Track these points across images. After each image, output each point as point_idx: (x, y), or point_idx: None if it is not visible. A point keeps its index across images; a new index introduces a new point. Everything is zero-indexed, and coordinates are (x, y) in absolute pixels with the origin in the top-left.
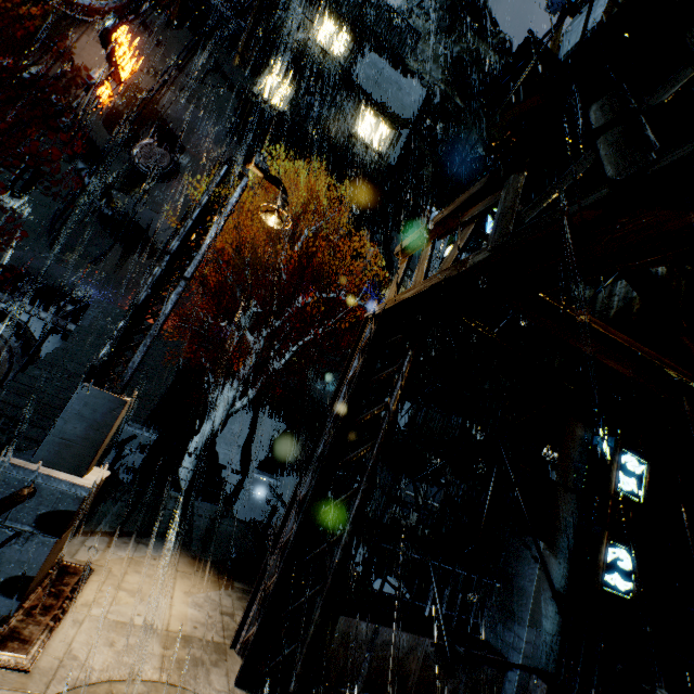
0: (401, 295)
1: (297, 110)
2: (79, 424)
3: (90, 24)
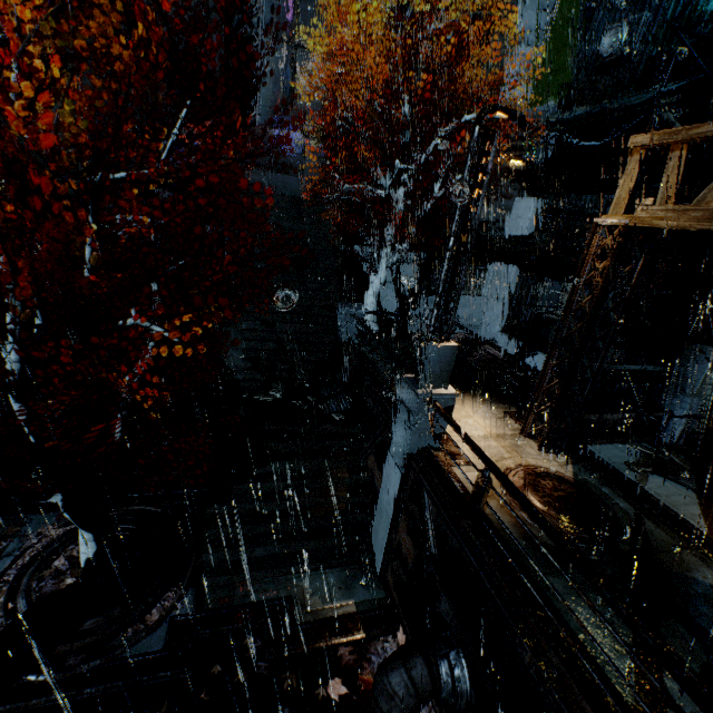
0: (653, 220)
1: None
2: (440, 366)
3: None
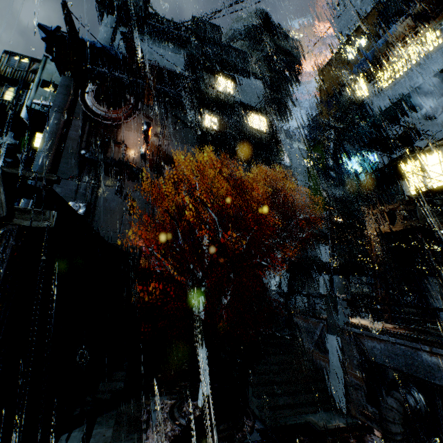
0: (387, 230)
1: (223, 126)
2: (340, 284)
3: (123, 124)
